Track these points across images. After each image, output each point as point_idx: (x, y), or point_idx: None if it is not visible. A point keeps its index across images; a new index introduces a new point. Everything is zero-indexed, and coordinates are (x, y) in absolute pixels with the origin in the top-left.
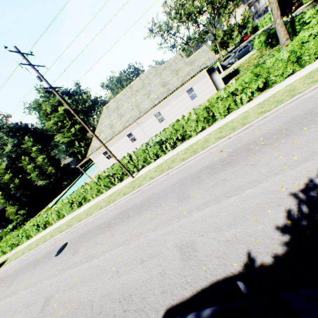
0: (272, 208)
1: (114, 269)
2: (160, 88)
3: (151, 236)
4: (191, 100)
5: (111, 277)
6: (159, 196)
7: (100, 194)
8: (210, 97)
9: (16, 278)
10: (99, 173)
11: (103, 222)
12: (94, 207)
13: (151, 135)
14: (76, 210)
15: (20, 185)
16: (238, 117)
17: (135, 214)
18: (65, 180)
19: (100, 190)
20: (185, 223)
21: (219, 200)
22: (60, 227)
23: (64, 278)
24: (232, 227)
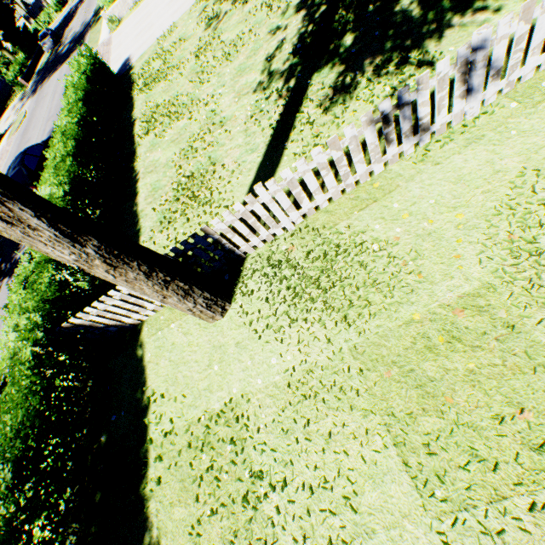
0: None
1: None
2: None
3: None
4: None
5: None
6: None
7: None
8: None
9: None
10: None
11: None
12: None
13: None
14: None
15: None
16: None
17: None
18: None
19: None
20: None
21: None
22: None
23: None
24: None
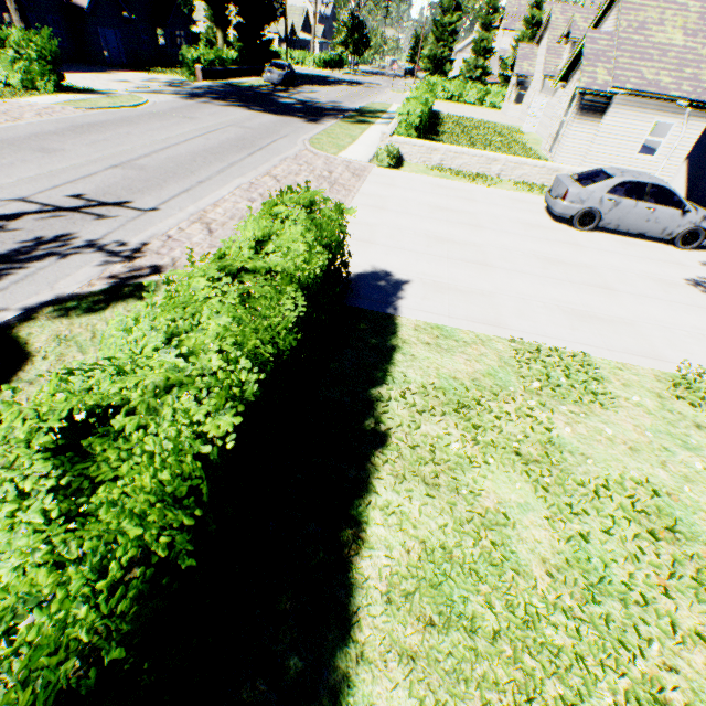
0: None
1: None
2: None
3: None
4: None
5: None
6: None
7: None
8: None
9: None
10: None
11: None
12: None
13: None
14: None
15: None
16: None
17: None
18: None
19: None
20: None
21: None
22: None
23: None
24: None
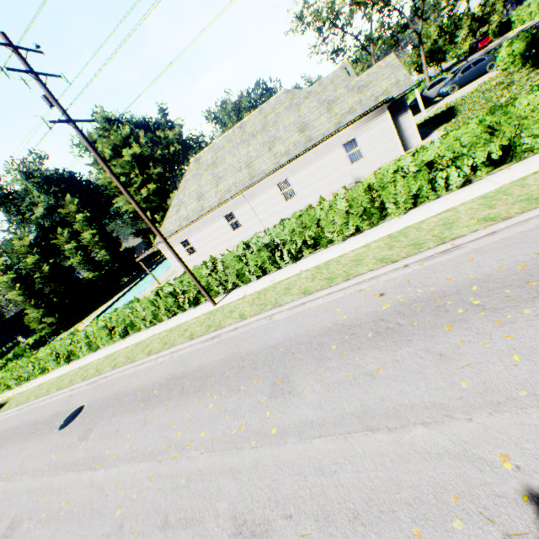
0: (467, 517)
1: (119, 514)
2: (294, 134)
3: (200, 464)
4: (350, 163)
5: (107, 532)
6: (243, 364)
7: (158, 322)
8: (382, 168)
9: (1, 449)
10: (173, 276)
11: (143, 387)
12: (142, 348)
13: (267, 222)
14: (118, 343)
15: (51, 276)
16: (433, 219)
17: (193, 393)
18: (125, 275)
19: (158, 314)
20: (266, 461)
21: (348, 429)
22: (87, 368)
23: (51, 488)
24: (358, 529)
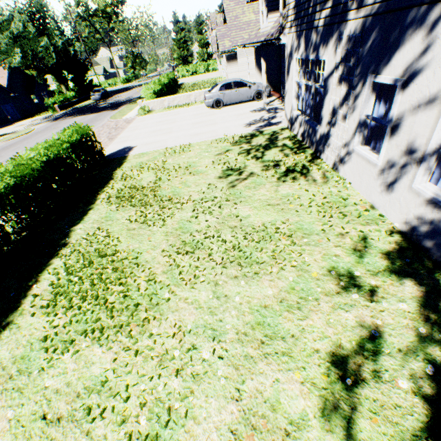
0: None
1: None
2: None
3: None
4: None
5: None
6: None
7: None
8: None
9: None
10: None
11: None
12: None
13: None
14: None
15: None
16: None
17: None
18: None
19: None
20: None
21: None
22: None
23: None
24: None
